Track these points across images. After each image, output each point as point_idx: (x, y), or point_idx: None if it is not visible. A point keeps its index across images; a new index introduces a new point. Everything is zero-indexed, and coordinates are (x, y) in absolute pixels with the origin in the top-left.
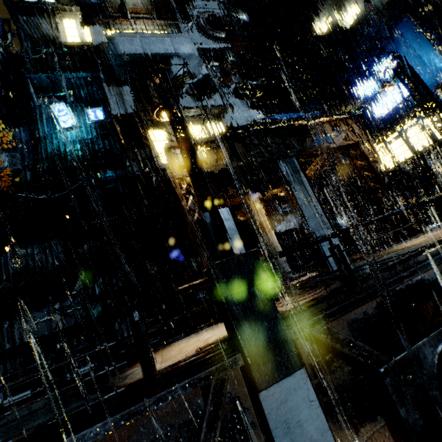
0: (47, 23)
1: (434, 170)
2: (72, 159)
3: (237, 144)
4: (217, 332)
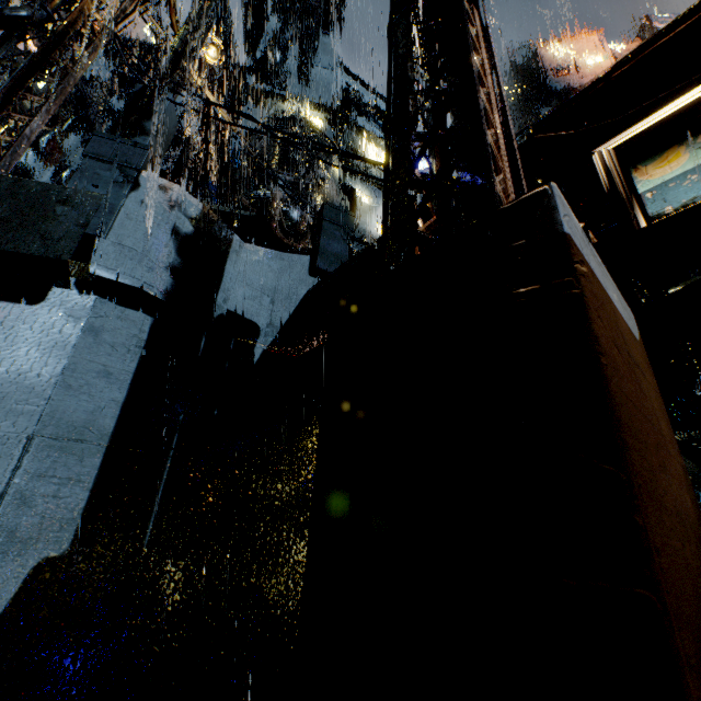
0: None
1: None
2: None
3: None
4: None
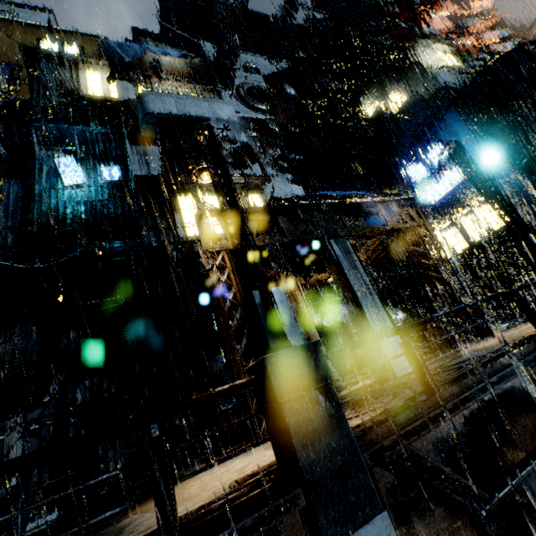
0: (68, 73)
1: (493, 264)
2: (72, 223)
3: (282, 218)
4: (255, 458)
